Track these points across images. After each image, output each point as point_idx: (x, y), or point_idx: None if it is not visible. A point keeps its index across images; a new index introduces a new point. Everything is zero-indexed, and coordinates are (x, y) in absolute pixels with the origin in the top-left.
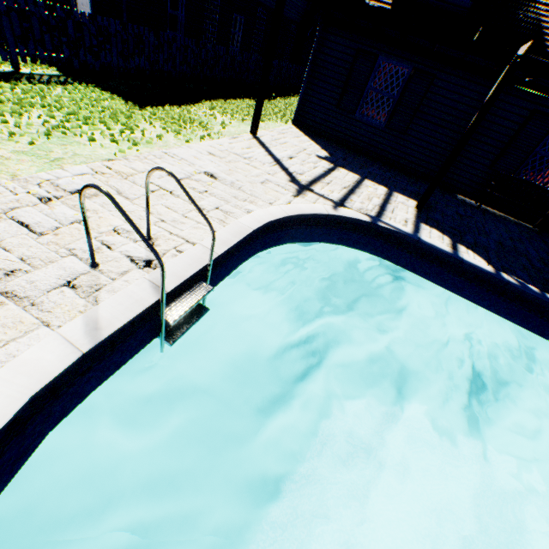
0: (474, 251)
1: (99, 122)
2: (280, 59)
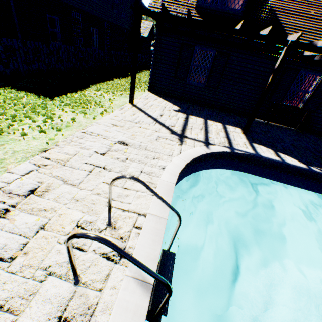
0: (288, 155)
1: (24, 116)
2: (122, 51)
